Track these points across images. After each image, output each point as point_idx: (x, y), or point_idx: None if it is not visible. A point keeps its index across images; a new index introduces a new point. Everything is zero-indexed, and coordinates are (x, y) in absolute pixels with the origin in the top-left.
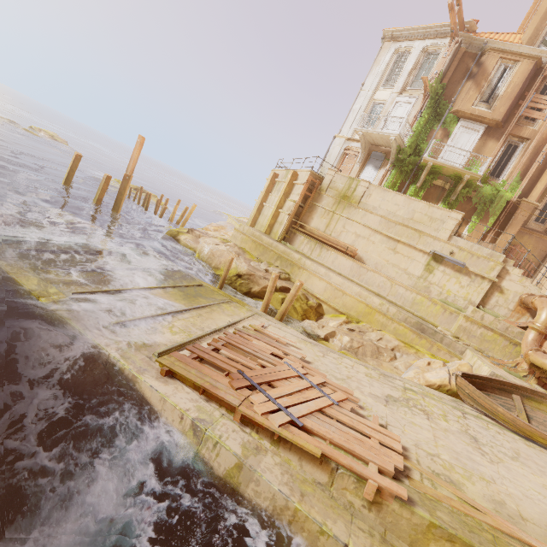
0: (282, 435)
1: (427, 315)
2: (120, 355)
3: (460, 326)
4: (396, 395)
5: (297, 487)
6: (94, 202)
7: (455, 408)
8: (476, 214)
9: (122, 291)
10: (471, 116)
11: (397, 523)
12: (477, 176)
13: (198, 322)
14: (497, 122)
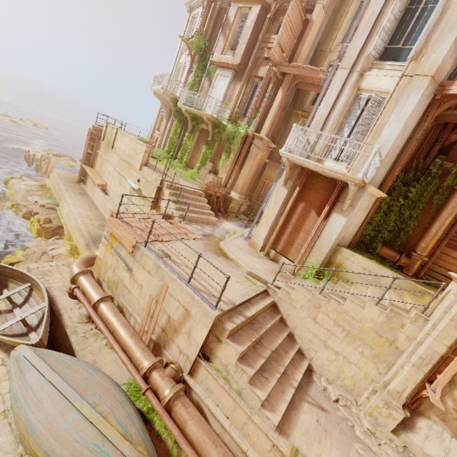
0: None
1: None
2: None
3: None
4: None
5: None
6: None
7: None
8: (224, 152)
9: None
10: (222, 64)
11: None
12: (208, 116)
13: None
14: (237, 66)
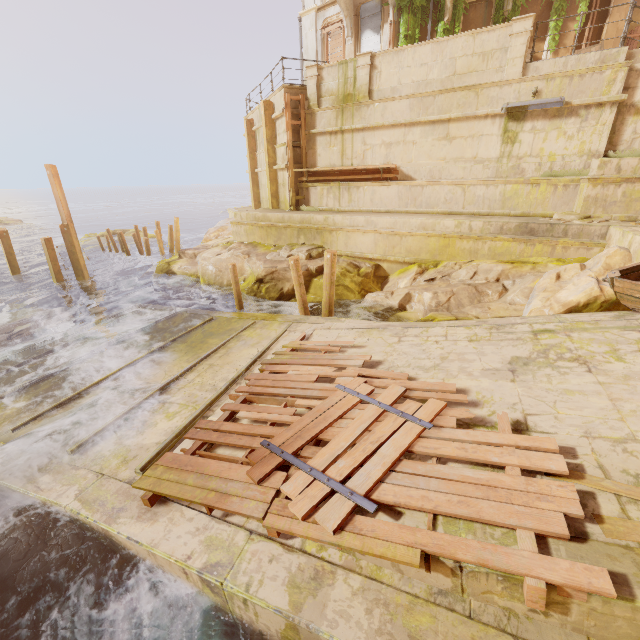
0: (344, 547)
1: (531, 207)
2: (80, 503)
3: (586, 199)
4: (524, 352)
5: (401, 628)
6: (54, 279)
7: (626, 329)
8: (554, 13)
9: (93, 388)
10: None
11: (607, 626)
12: None
13: (208, 379)
14: None
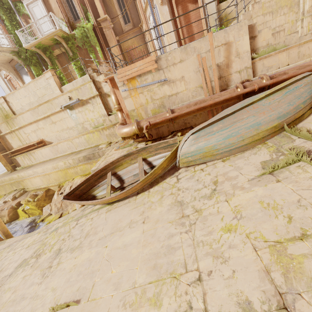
0: None
1: (98, 141)
2: None
3: (107, 136)
4: (30, 254)
5: None
6: None
7: (76, 220)
8: (90, 52)
9: None
10: None
11: None
12: (58, 31)
13: None
14: None
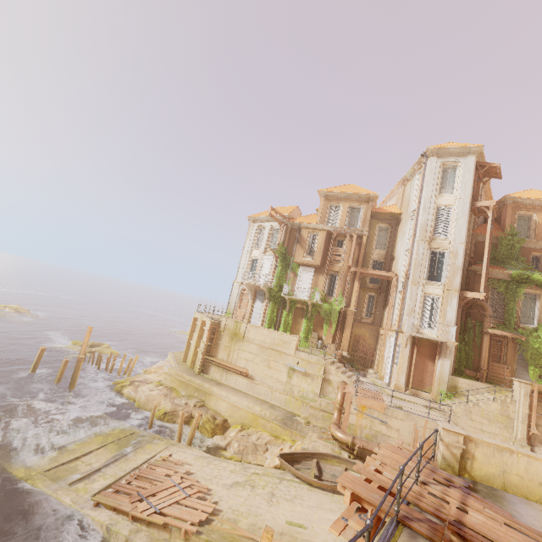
0: (148, 519)
1: (295, 409)
2: (72, 502)
3: (310, 414)
4: (241, 480)
5: None
6: (55, 382)
7: (278, 478)
8: (325, 323)
9: (75, 459)
10: (304, 264)
11: None
12: (313, 302)
13: (124, 466)
14: (318, 266)
